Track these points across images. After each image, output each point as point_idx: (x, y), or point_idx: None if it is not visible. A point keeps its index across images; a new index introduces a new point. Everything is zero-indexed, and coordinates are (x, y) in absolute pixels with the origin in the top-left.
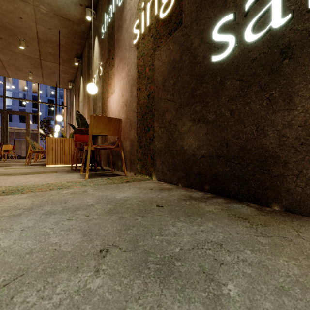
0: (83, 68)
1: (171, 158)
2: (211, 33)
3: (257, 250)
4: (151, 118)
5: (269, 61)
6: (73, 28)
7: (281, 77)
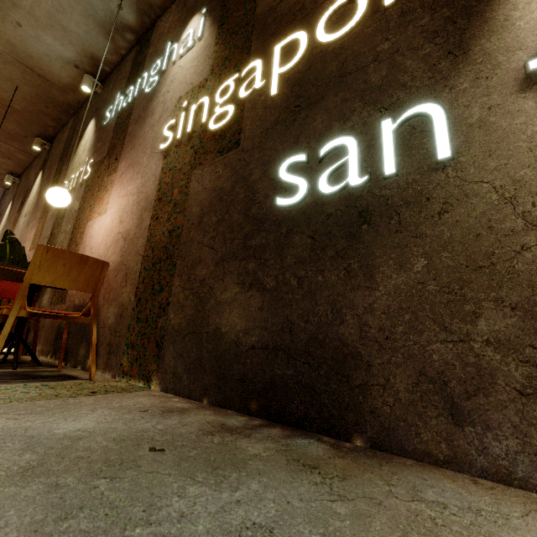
0: (49, 157)
1: (195, 346)
2: (278, 169)
3: (332, 531)
4: (170, 271)
5: (347, 222)
6: (50, 92)
7: (360, 245)
